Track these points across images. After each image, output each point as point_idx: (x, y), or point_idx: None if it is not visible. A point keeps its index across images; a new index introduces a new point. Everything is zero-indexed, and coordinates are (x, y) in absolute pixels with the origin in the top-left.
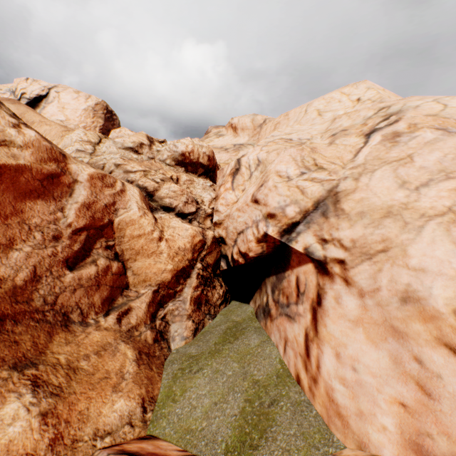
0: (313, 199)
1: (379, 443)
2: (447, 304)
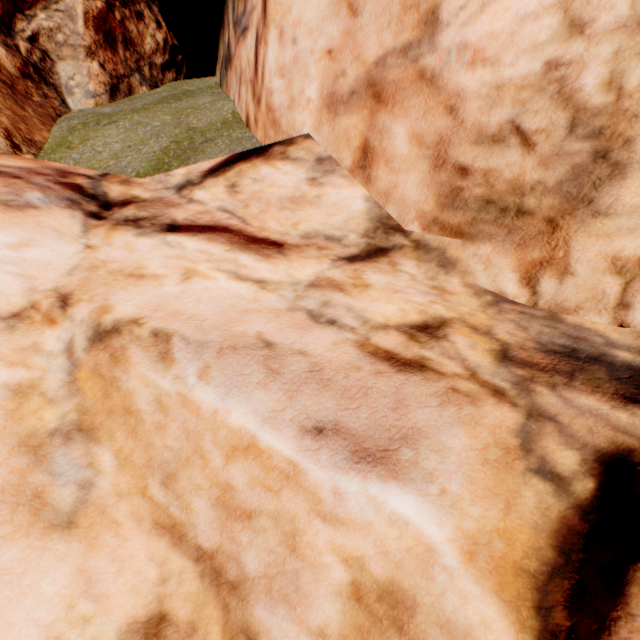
0: None
1: (302, 126)
2: None
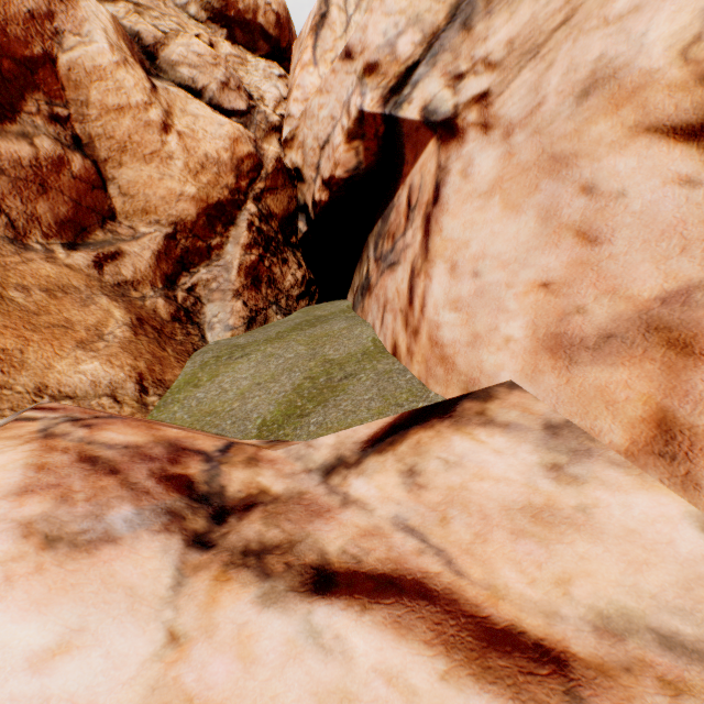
0: (450, 2)
1: (496, 368)
2: (672, 45)
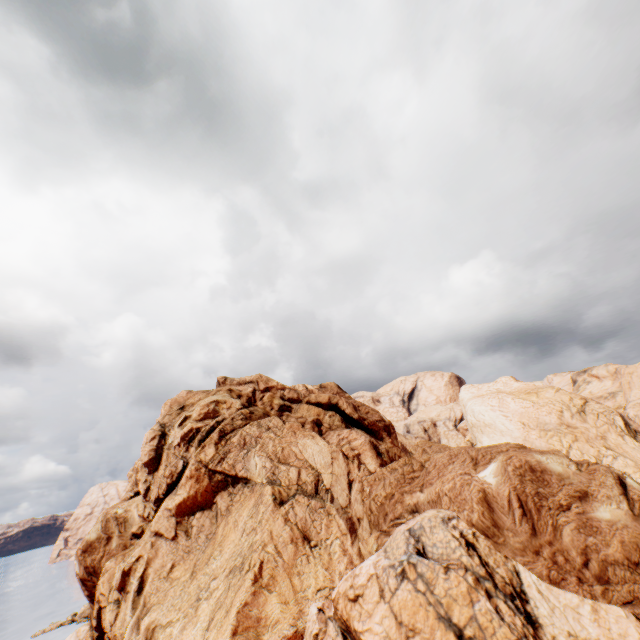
0: None
1: None
2: None
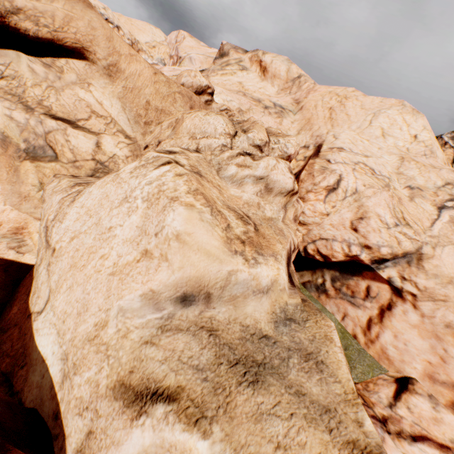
0: (404, 250)
1: (410, 372)
2: None
